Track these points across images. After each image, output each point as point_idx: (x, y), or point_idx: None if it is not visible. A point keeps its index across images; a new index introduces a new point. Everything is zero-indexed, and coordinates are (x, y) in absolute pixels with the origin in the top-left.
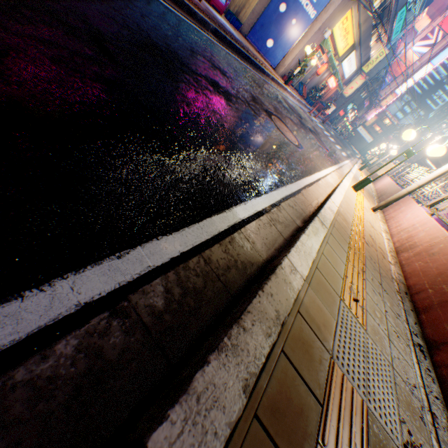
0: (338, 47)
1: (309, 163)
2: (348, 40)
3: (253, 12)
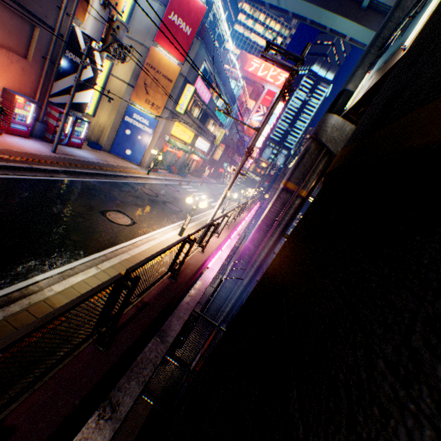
0: (184, 139)
1: (136, 232)
2: (189, 134)
3: (109, 138)
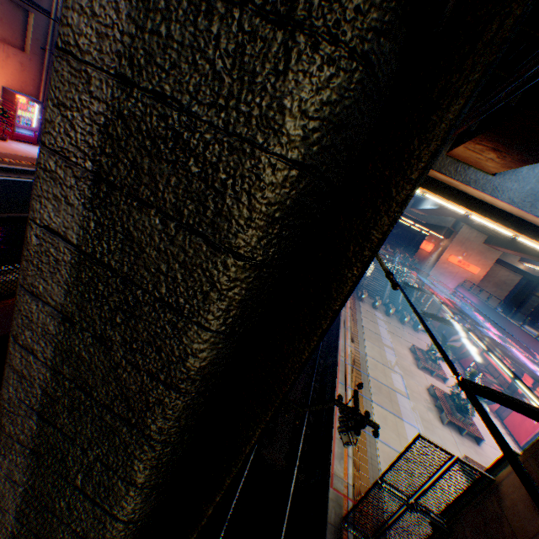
0: None
1: None
2: None
3: None
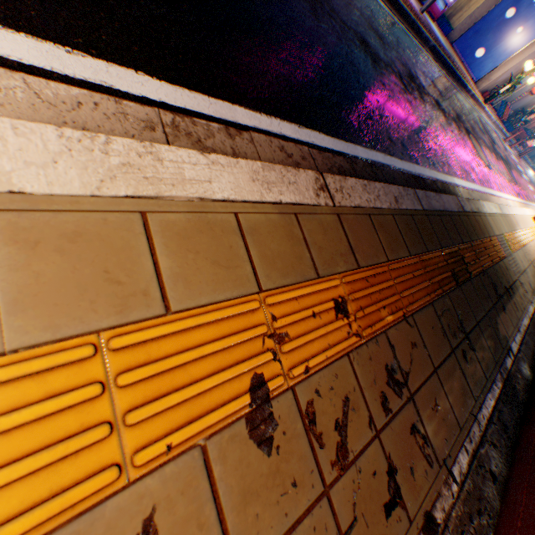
0: None
1: (493, 182)
2: None
3: (469, 17)
